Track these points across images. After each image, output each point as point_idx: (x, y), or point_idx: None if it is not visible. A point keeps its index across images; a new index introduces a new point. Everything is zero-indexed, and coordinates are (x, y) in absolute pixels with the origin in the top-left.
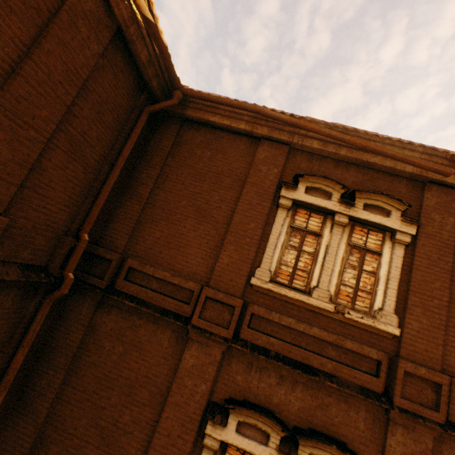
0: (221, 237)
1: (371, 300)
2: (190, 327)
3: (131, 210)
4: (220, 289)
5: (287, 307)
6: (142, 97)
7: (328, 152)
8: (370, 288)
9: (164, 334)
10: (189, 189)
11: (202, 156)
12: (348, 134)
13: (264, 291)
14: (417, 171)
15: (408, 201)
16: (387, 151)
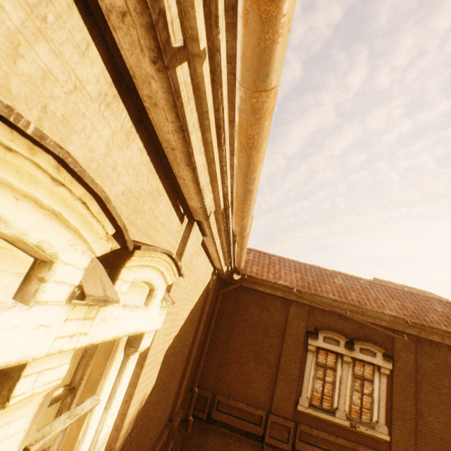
0: (274, 373)
1: (370, 415)
2: (265, 445)
3: (214, 357)
4: (278, 414)
5: (321, 423)
6: (218, 285)
7: (334, 311)
8: (369, 404)
9: (247, 448)
10: (248, 338)
11: (253, 312)
12: (345, 303)
13: (305, 413)
14: (388, 325)
15: (385, 342)
16: (370, 325)
